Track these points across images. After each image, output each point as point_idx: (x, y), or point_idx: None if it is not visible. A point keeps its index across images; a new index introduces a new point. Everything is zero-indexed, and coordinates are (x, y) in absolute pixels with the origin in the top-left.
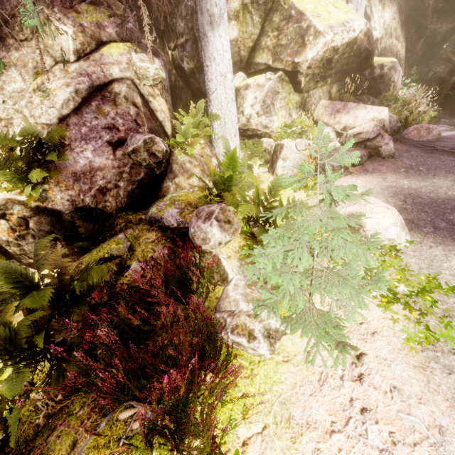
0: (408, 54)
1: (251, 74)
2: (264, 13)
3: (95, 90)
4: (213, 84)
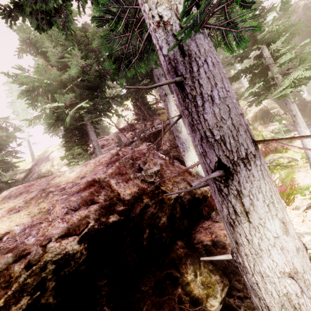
0: (281, 107)
1: None
2: None
3: None
4: None
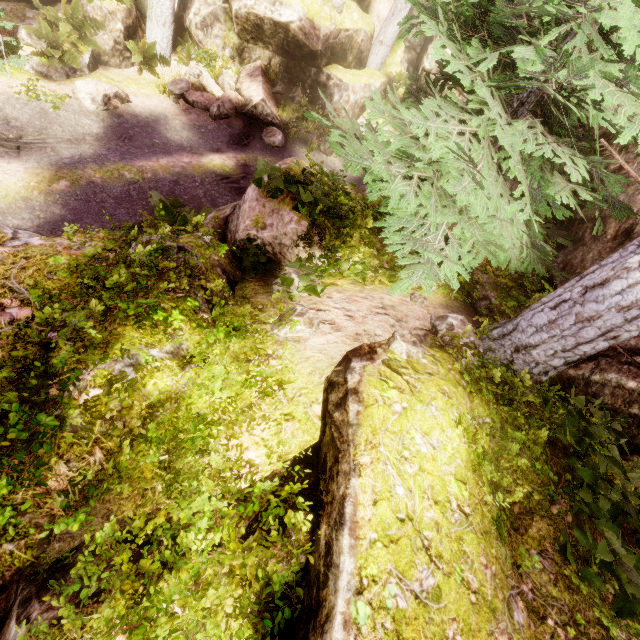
0: None
1: None
2: None
3: None
4: None
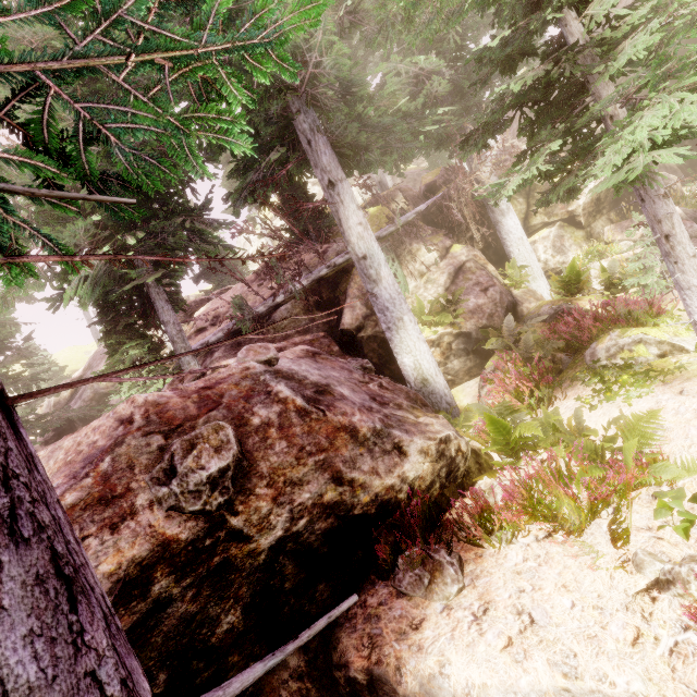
0: None
1: (529, 235)
2: (525, 195)
3: (457, 271)
4: (514, 247)
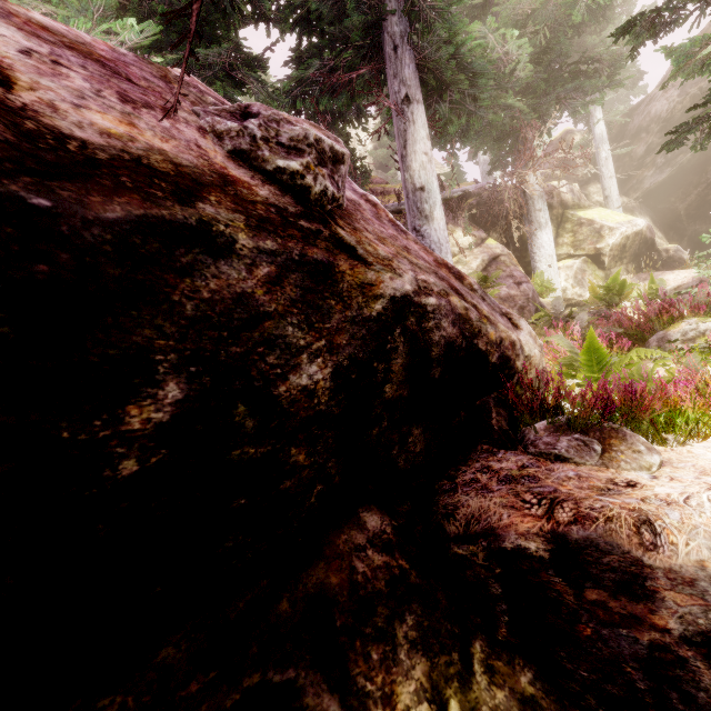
0: None
1: None
2: (556, 224)
3: (491, 260)
4: (542, 263)
